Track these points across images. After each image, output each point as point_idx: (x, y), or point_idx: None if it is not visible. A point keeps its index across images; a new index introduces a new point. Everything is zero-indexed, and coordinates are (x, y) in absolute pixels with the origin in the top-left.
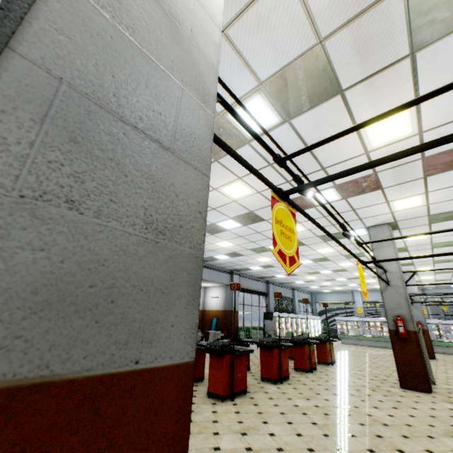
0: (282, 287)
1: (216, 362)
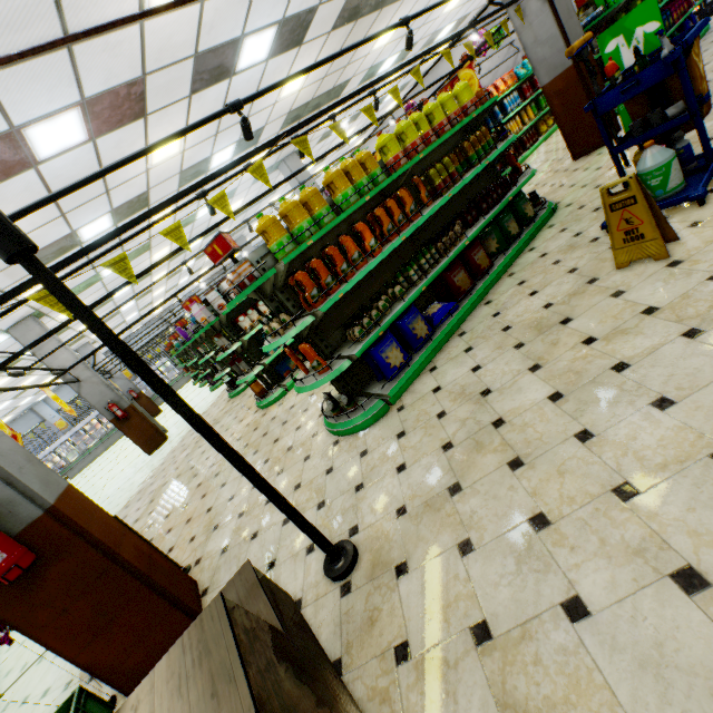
0: None
1: None
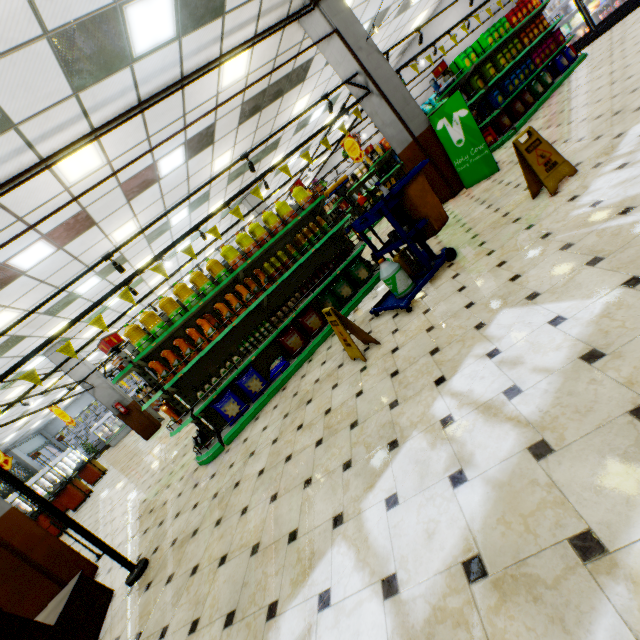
0: None
1: None
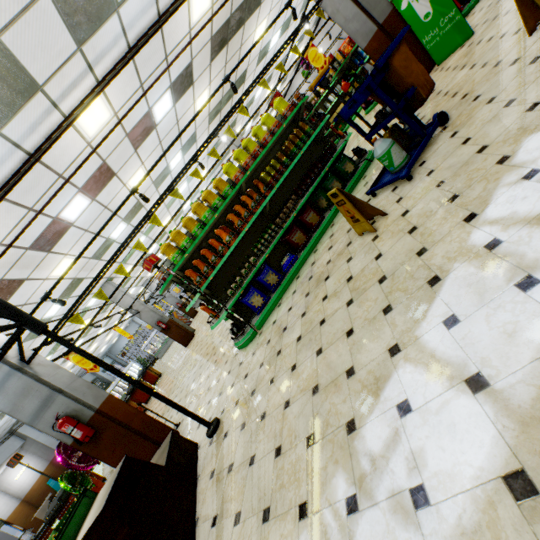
0: None
1: None
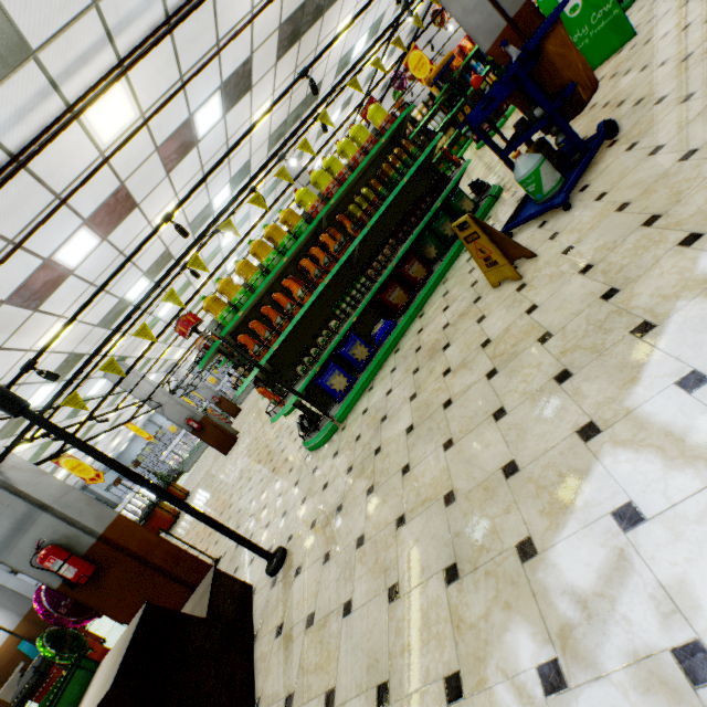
0: None
1: None
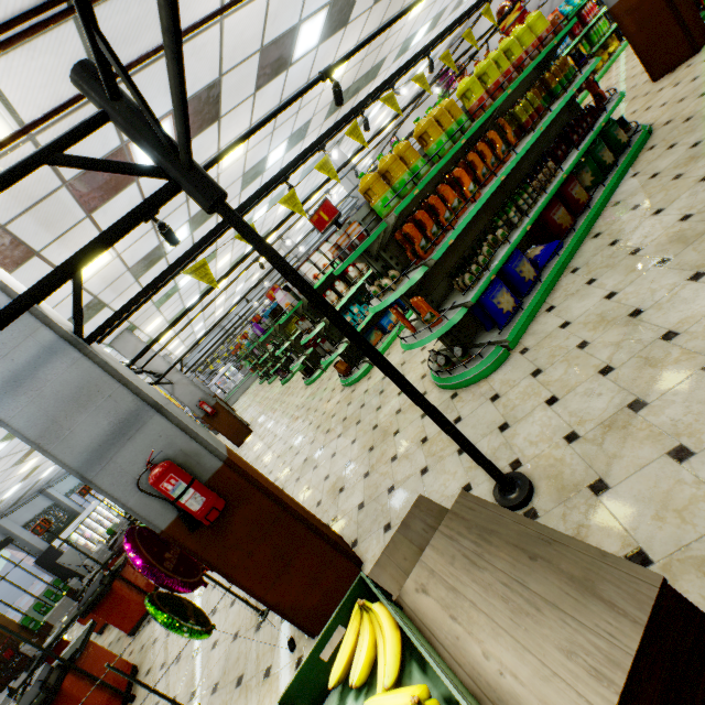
0: (22, 505)
1: (110, 604)
